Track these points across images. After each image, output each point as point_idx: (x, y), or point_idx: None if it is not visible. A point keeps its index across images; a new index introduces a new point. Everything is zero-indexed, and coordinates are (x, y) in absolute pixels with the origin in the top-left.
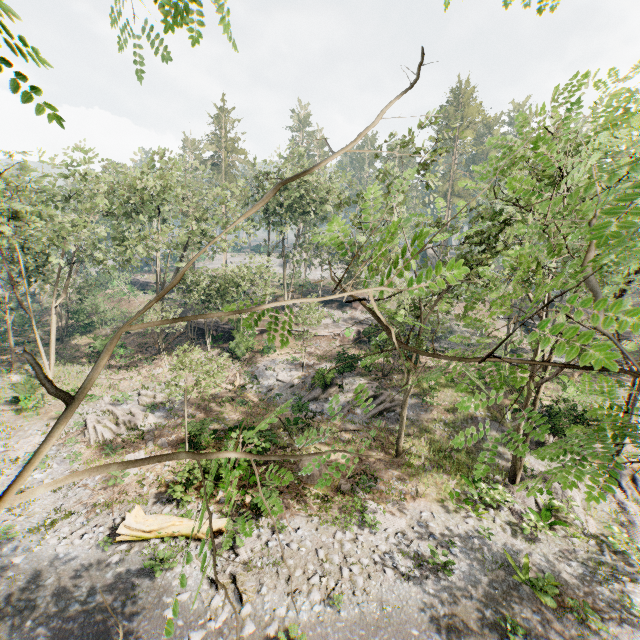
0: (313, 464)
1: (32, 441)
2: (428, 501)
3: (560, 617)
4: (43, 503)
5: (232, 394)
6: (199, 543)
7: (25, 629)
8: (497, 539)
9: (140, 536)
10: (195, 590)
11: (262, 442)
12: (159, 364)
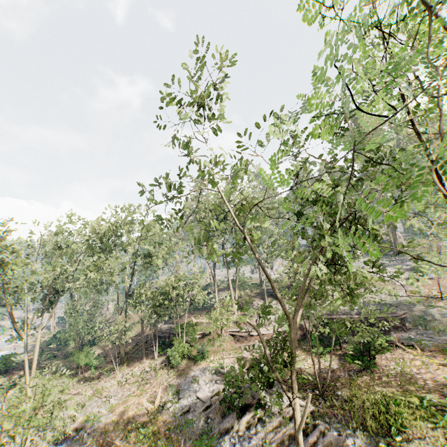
0: None
1: None
2: None
3: None
4: None
5: (147, 417)
6: None
7: None
8: None
9: None
10: None
11: None
12: (115, 375)
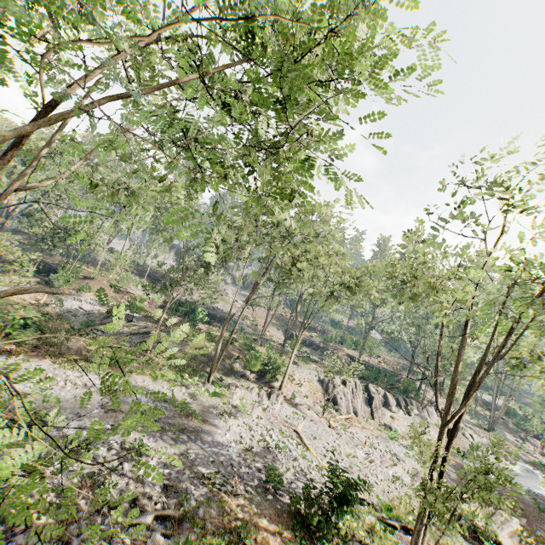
0: (75, 345)
1: None
2: (147, 377)
3: (182, 418)
4: None
5: (34, 306)
6: None
7: None
8: (176, 395)
9: None
10: None
11: (40, 316)
12: None
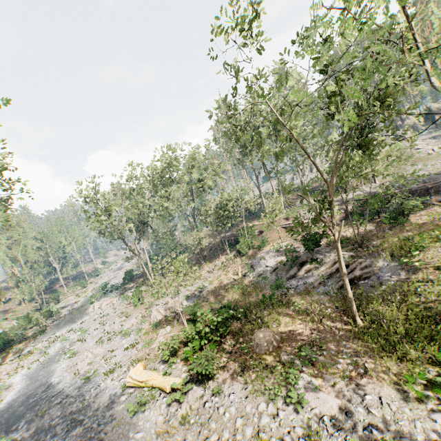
0: (263, 335)
1: (131, 322)
2: (379, 381)
3: None
4: (117, 358)
5: (236, 282)
6: (166, 395)
7: (74, 432)
8: None
9: (138, 384)
10: (147, 431)
11: (215, 318)
12: (204, 269)
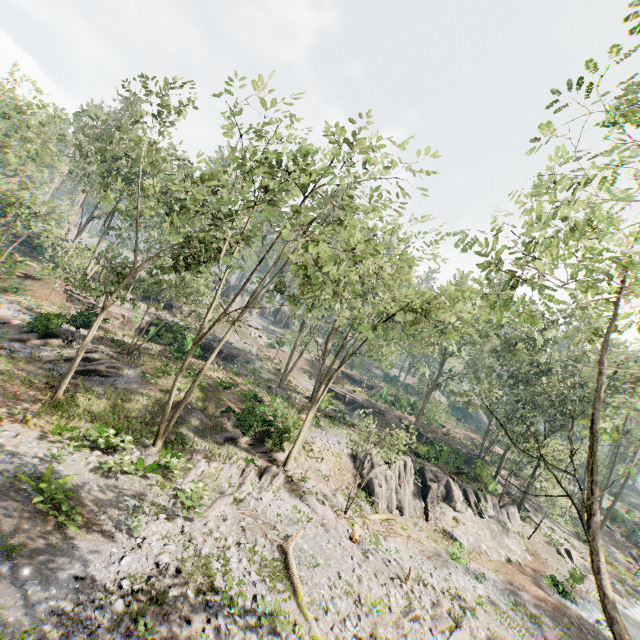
0: None
1: None
2: (31, 428)
3: (39, 518)
4: None
5: None
6: None
7: None
8: (68, 467)
9: None
10: None
11: None
12: None
